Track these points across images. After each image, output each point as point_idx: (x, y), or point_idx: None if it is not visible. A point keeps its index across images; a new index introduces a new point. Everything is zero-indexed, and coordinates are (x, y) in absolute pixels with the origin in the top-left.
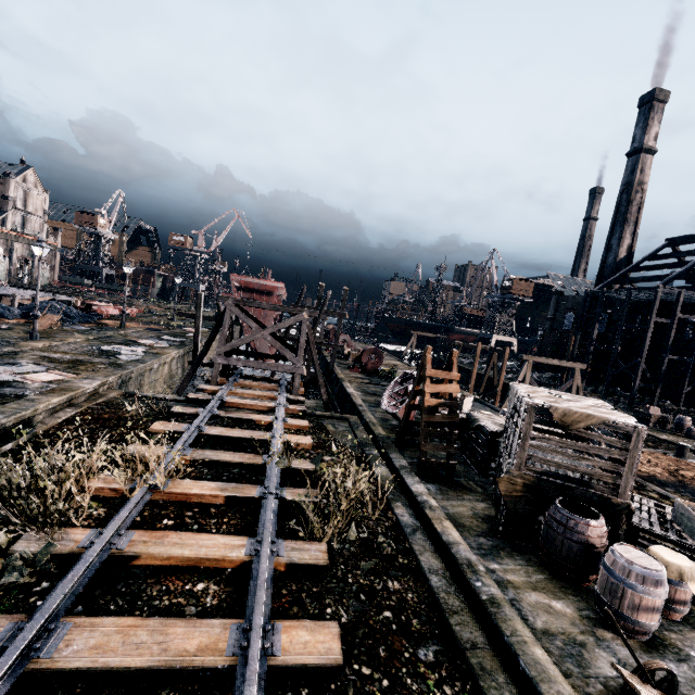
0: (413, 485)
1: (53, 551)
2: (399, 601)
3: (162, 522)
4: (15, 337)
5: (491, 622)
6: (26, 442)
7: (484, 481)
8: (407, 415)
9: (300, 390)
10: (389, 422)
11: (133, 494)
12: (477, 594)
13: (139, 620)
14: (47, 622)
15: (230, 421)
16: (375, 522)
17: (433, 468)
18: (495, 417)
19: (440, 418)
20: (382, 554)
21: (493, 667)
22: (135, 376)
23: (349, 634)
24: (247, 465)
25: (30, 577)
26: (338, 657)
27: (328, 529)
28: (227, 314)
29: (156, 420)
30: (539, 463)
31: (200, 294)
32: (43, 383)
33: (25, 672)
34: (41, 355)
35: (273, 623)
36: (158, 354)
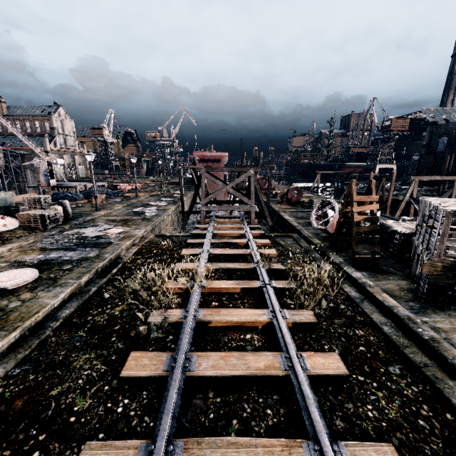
0: (352, 273)
1: (168, 321)
2: (366, 341)
3: (212, 304)
4: (88, 210)
5: (433, 352)
6: (122, 267)
7: (400, 267)
8: (338, 229)
9: (255, 221)
10: (320, 235)
11: (192, 290)
12: (420, 336)
13: (228, 353)
14: (184, 355)
15: (223, 245)
16: (334, 297)
17: (361, 261)
18: (403, 223)
19: (366, 228)
20: (346, 315)
21: (443, 377)
22: (157, 224)
23: (343, 359)
24: (244, 269)
25: (162, 334)
26: (345, 371)
27: (310, 302)
28: (202, 179)
29: (181, 249)
30: (455, 251)
31: (180, 169)
32: (116, 234)
33: (186, 377)
34: (106, 219)
35: (300, 354)
36: (165, 210)
